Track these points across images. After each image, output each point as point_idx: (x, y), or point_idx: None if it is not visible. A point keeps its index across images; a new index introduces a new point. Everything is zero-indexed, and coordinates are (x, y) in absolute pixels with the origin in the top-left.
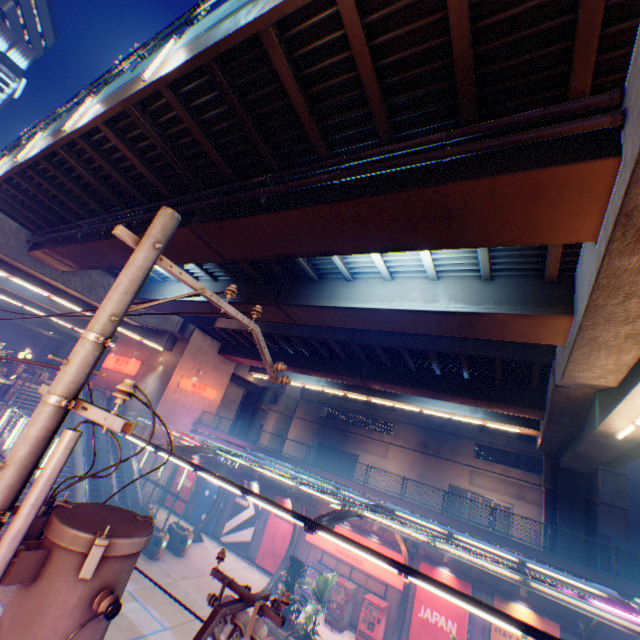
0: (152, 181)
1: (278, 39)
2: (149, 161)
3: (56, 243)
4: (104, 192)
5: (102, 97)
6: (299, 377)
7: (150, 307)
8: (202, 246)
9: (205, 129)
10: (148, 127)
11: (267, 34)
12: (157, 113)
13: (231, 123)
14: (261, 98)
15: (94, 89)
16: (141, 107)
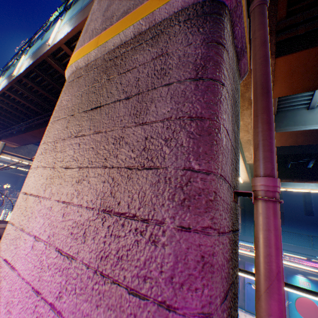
0: (34, 108)
1: (53, 59)
2: (30, 101)
3: (6, 136)
4: (18, 114)
5: (5, 77)
6: None
7: None
8: None
9: (45, 88)
10: (23, 90)
11: (48, 59)
12: (25, 84)
13: (53, 86)
14: (59, 77)
15: (3, 72)
16: (18, 83)
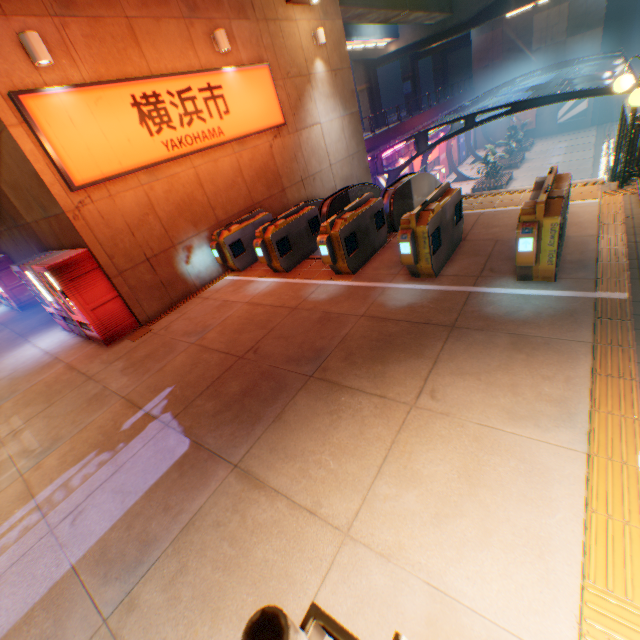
0: None
1: None
2: None
3: None
4: None
5: None
6: None
7: None
8: None
9: None
10: None
11: None
12: None
13: None
14: None
15: None
16: None
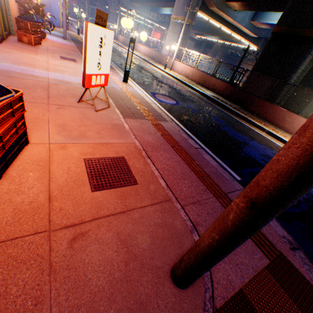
0: None
1: None
2: None
3: (136, 1)
4: None
5: None
6: (209, 37)
7: (159, 16)
8: (165, 6)
9: None
10: None
11: None
12: None
13: None
14: None
15: None
16: None
